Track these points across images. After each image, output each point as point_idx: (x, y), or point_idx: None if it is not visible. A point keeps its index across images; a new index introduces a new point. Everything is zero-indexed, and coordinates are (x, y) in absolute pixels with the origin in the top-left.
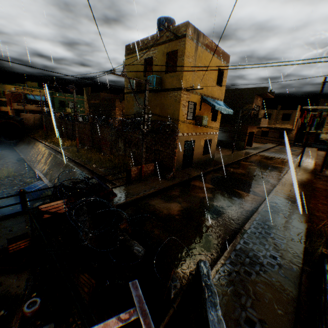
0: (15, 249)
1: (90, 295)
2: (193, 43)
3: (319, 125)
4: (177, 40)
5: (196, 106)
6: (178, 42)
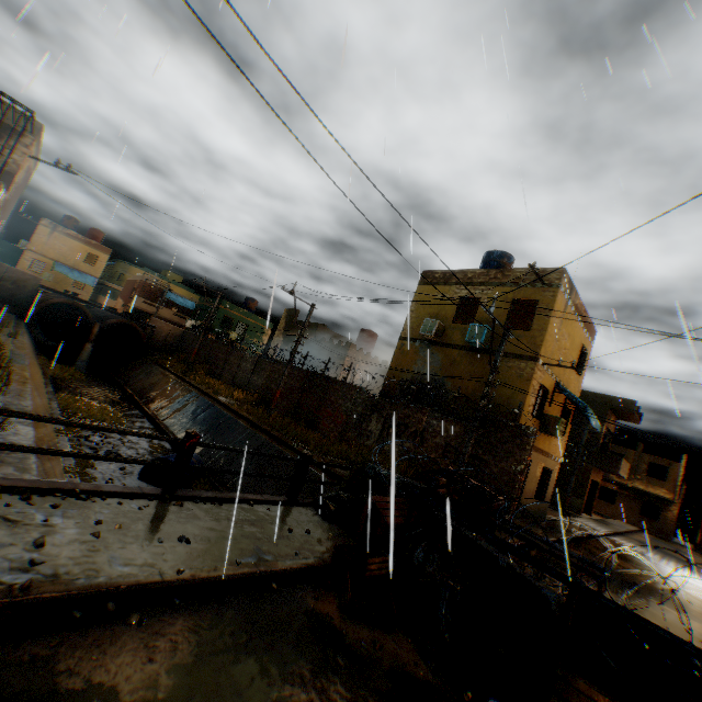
0: (370, 571)
1: None
2: (564, 298)
3: None
4: (538, 287)
5: (546, 396)
6: (541, 290)
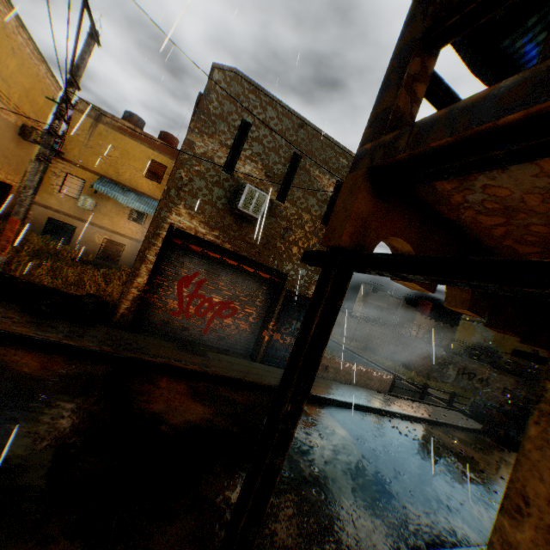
0: (498, 433)
1: None
2: None
3: None
4: None
5: None
6: None
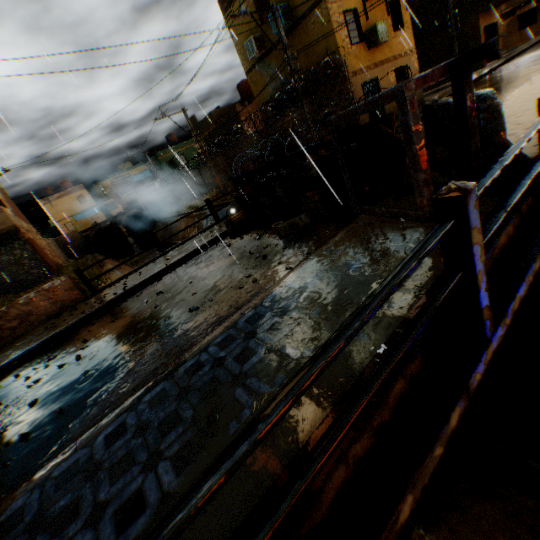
0: (236, 221)
1: (322, 201)
2: None
3: None
4: None
5: (358, 17)
6: None
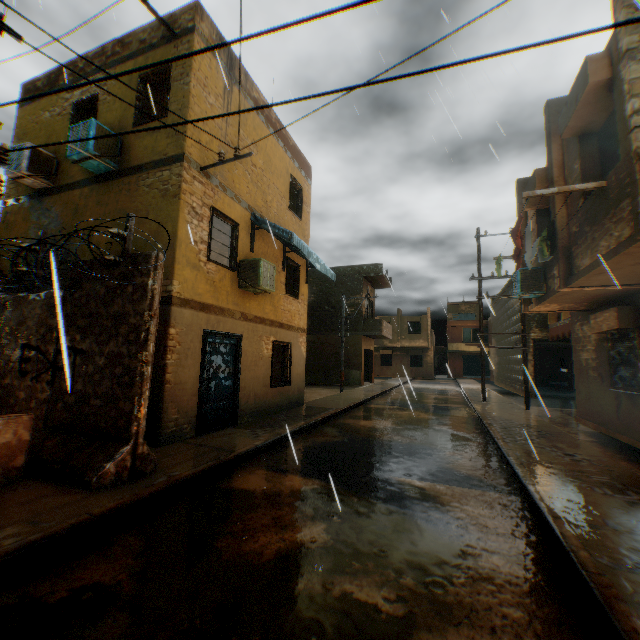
0: None
1: None
2: (219, 68)
3: (528, 281)
4: (169, 44)
5: (239, 234)
6: (173, 48)
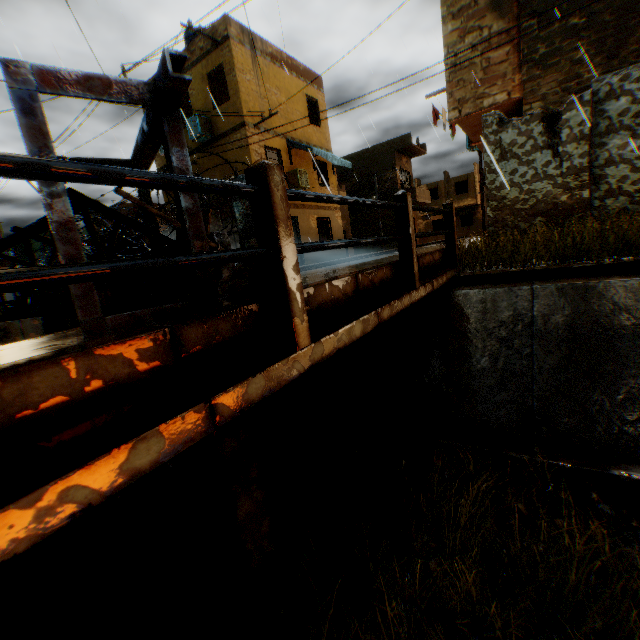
0: None
1: None
2: (246, 51)
3: None
4: (217, 50)
5: (282, 157)
6: (220, 52)
